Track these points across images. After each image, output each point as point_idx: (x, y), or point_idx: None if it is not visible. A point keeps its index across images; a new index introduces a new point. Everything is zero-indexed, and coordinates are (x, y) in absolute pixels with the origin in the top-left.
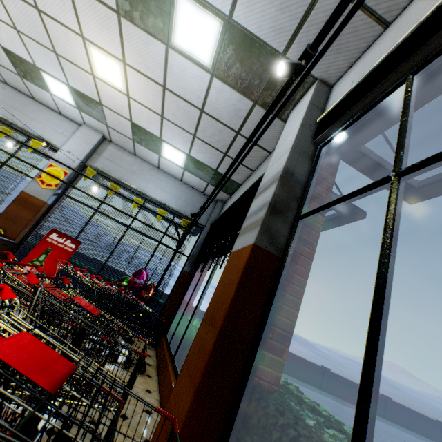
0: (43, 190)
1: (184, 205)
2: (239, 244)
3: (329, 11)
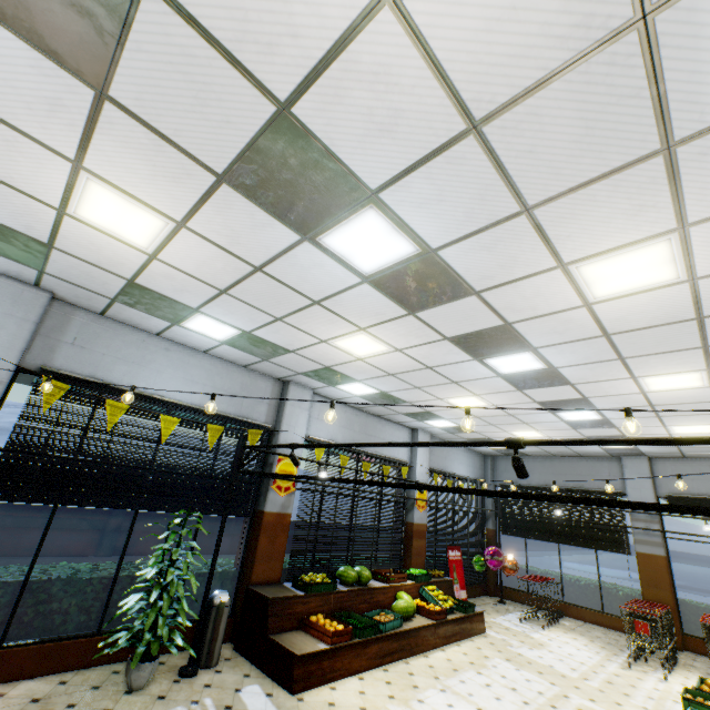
0: (422, 514)
1: (472, 470)
2: (644, 550)
3: (673, 454)
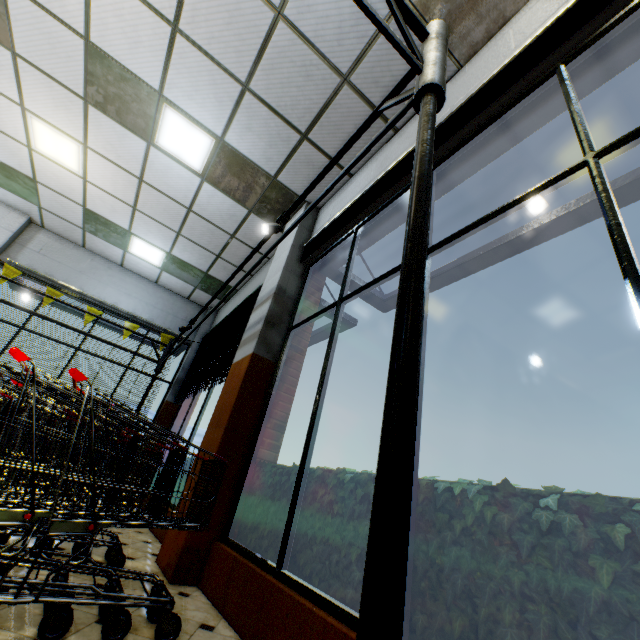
0: None
1: (161, 315)
2: (240, 356)
3: (309, 157)
